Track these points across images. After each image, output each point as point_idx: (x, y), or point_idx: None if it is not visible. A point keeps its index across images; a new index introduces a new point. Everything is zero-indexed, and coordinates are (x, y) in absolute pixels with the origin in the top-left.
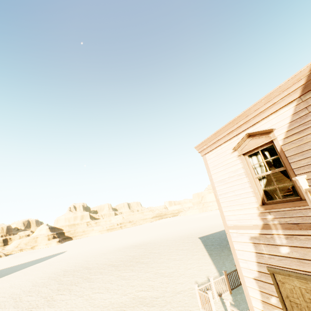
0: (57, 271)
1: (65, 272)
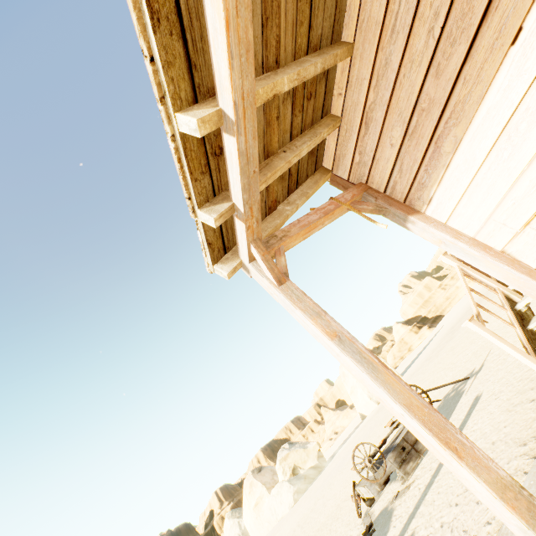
0: (445, 333)
1: (452, 327)
